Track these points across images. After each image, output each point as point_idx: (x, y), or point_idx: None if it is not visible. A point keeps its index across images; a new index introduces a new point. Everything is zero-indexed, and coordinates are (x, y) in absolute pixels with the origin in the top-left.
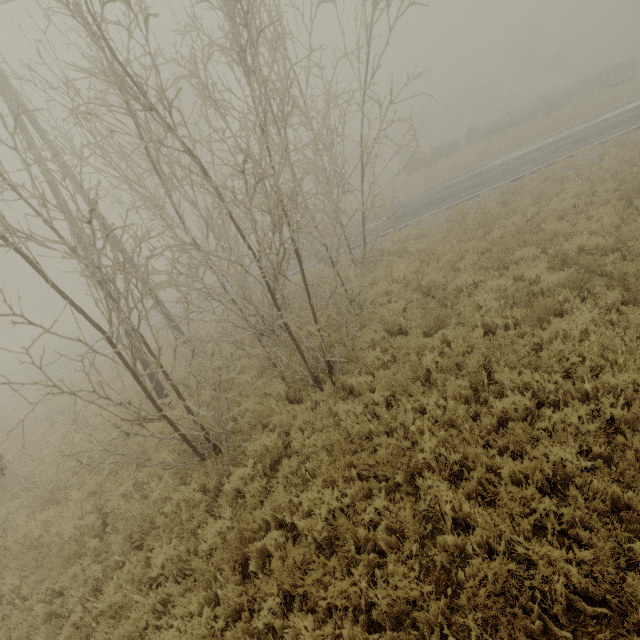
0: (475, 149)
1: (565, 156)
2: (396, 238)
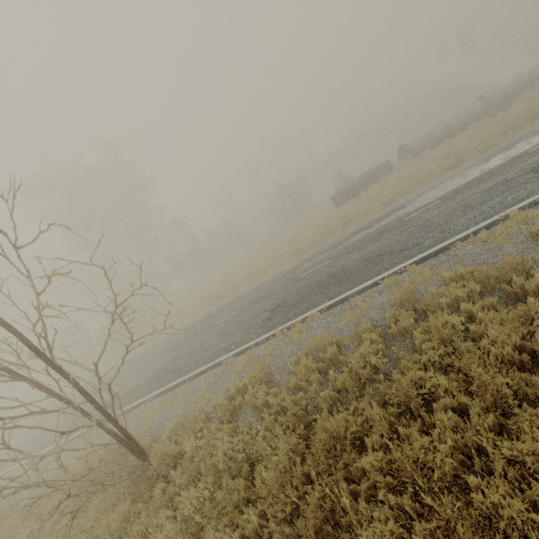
0: (407, 171)
1: (523, 203)
2: (215, 403)
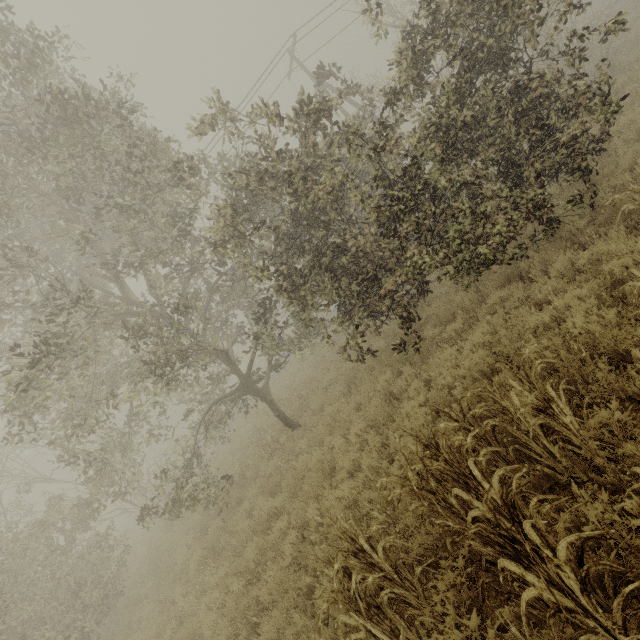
0: None
1: None
2: None
